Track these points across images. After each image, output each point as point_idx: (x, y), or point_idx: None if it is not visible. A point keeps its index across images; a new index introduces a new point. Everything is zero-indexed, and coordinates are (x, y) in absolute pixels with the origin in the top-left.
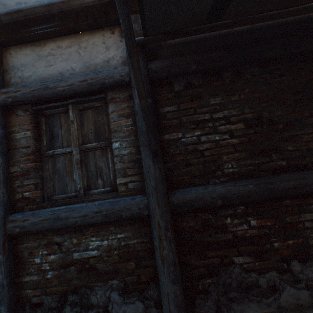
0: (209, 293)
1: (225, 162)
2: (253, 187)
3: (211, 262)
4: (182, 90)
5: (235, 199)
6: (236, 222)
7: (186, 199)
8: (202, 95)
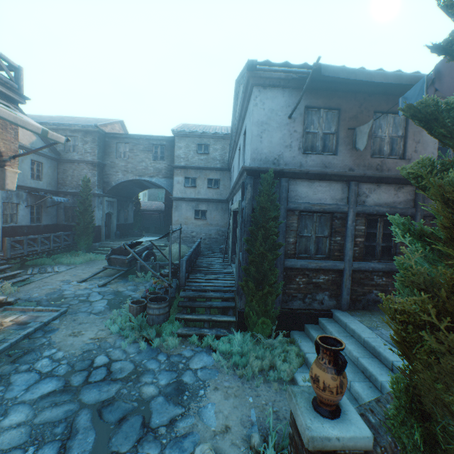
0: None
1: None
2: None
3: None
4: None
5: None
6: None
7: None
8: None
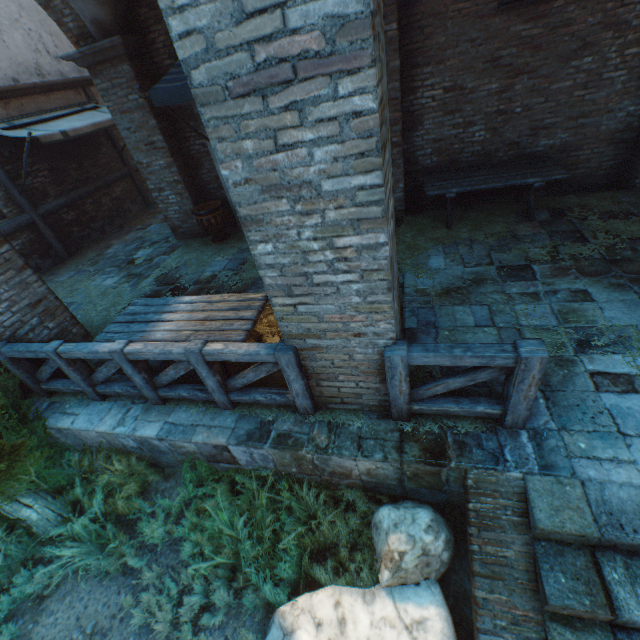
0: (72, 245)
1: (50, 191)
2: (67, 199)
3: (67, 234)
4: (10, 156)
5: (63, 206)
6: (67, 215)
7: (45, 211)
8: (22, 158)
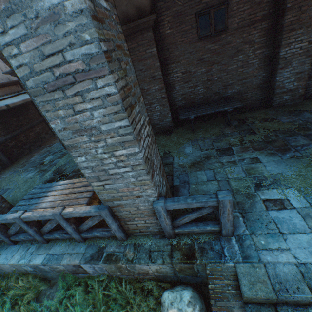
0: (13, 158)
1: (1, 133)
2: (10, 136)
3: (10, 152)
4: None
5: (8, 139)
6: (11, 143)
7: None
8: None
